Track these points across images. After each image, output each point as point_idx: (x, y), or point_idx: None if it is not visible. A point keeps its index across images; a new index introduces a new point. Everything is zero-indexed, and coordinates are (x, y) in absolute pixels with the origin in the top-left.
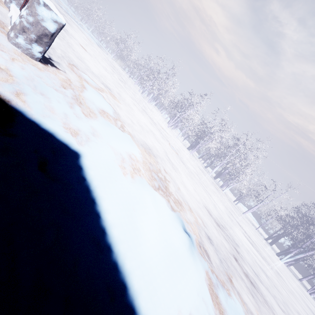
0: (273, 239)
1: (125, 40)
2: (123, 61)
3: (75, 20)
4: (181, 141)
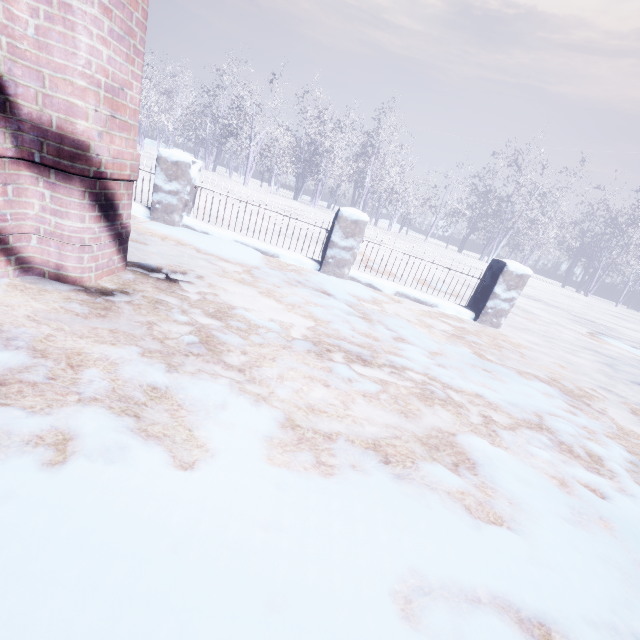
0: (434, 236)
1: None
2: None
3: None
4: (264, 189)
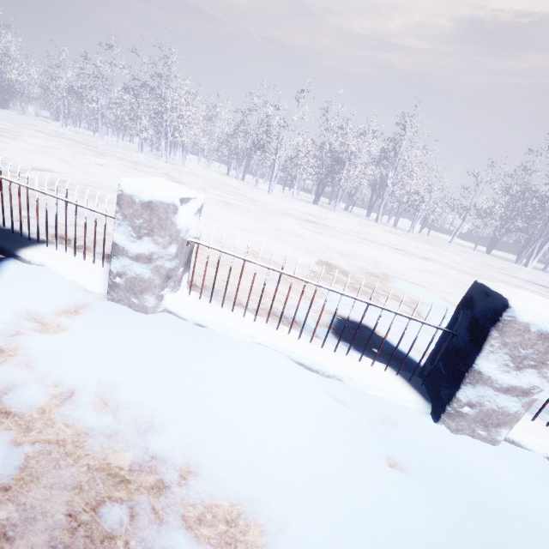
0: (449, 233)
1: None
2: (21, 97)
3: None
4: (285, 195)
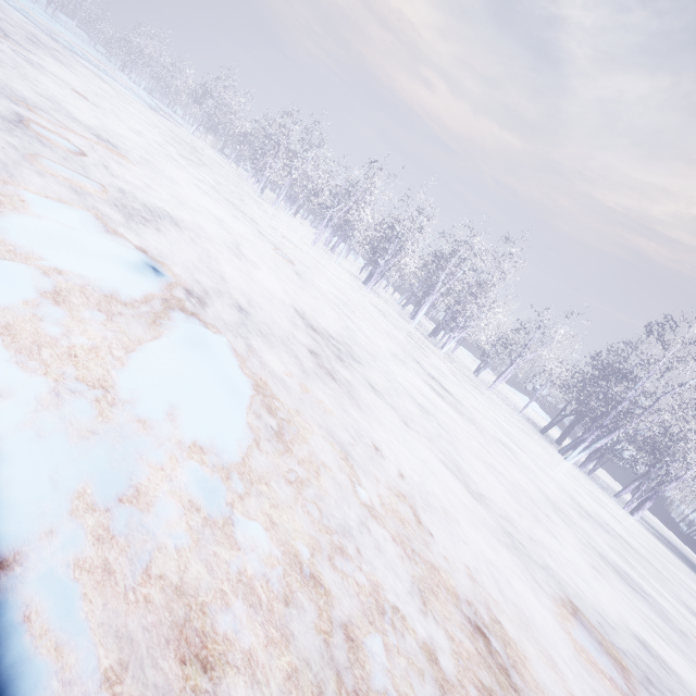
0: None
1: (212, 91)
2: (219, 137)
3: (93, 63)
4: (355, 274)
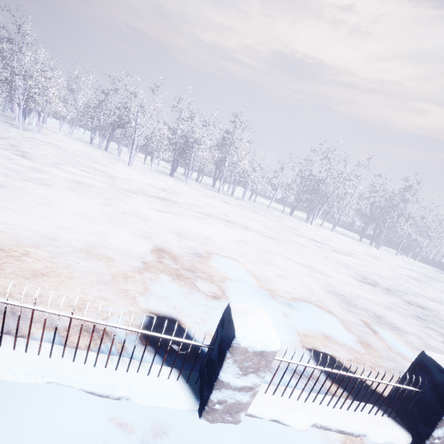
0: (270, 198)
1: None
2: None
3: None
4: (146, 166)
